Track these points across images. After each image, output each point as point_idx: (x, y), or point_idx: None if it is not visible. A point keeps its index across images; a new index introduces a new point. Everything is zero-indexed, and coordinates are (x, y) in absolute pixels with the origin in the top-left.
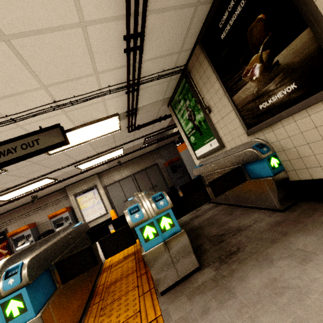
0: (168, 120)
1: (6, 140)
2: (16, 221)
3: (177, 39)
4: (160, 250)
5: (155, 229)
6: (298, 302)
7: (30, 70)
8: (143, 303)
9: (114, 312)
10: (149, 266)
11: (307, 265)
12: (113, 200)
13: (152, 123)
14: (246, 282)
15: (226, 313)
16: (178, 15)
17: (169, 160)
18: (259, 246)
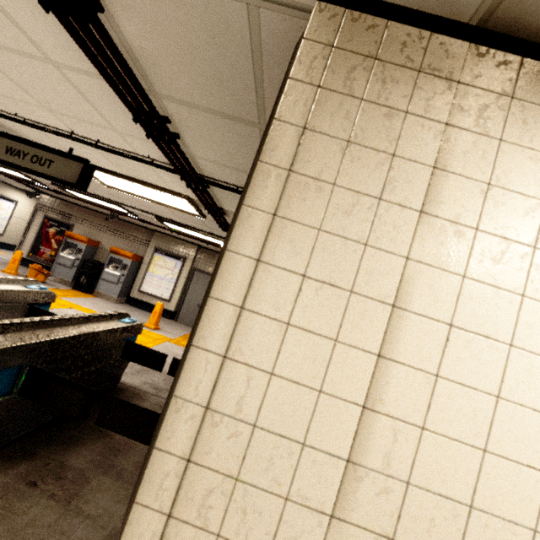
0: None
1: (26, 140)
2: (87, 225)
3: (249, 159)
4: None
5: None
6: None
7: (15, 82)
8: None
9: None
10: None
11: None
12: (189, 292)
13: None
14: None
15: None
16: (228, 125)
17: None
18: None
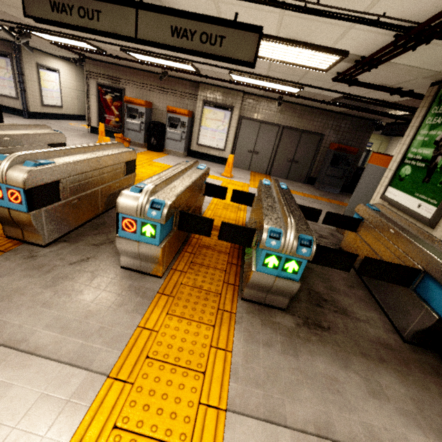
0: (406, 97)
1: (189, 12)
2: (136, 86)
3: None
4: (268, 279)
5: (278, 264)
6: (339, 408)
7: None
8: (225, 290)
9: (201, 275)
10: (250, 281)
11: (372, 399)
12: (239, 140)
13: (377, 89)
14: (313, 358)
15: (283, 361)
16: None
17: (342, 145)
18: (349, 345)
